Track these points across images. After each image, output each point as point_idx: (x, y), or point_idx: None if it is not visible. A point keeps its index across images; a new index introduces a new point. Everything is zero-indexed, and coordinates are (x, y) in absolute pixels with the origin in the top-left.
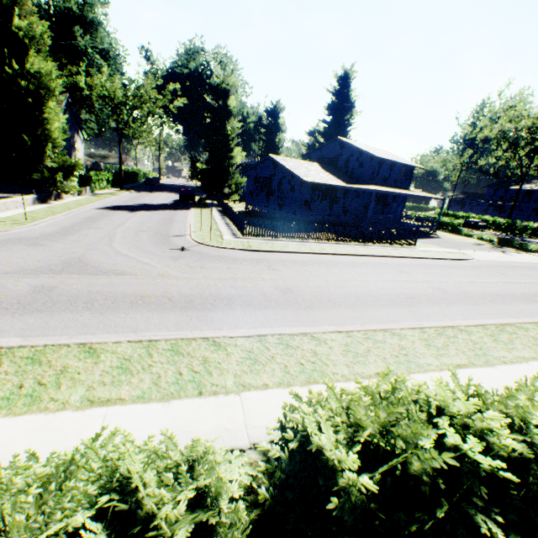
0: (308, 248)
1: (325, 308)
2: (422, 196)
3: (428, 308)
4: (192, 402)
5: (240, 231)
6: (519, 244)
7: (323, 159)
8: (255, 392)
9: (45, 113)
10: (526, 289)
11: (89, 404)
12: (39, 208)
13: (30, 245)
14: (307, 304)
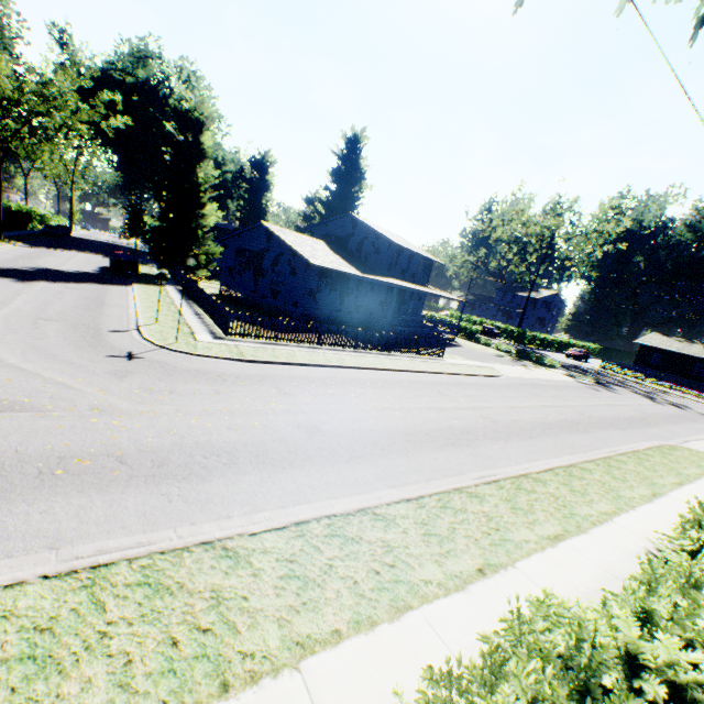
0: (324, 358)
1: (374, 457)
2: (444, 296)
3: (489, 448)
4: None
5: (222, 328)
6: (536, 357)
7: (329, 237)
8: (325, 653)
9: None
10: (564, 415)
11: None
12: None
13: None
14: (348, 453)
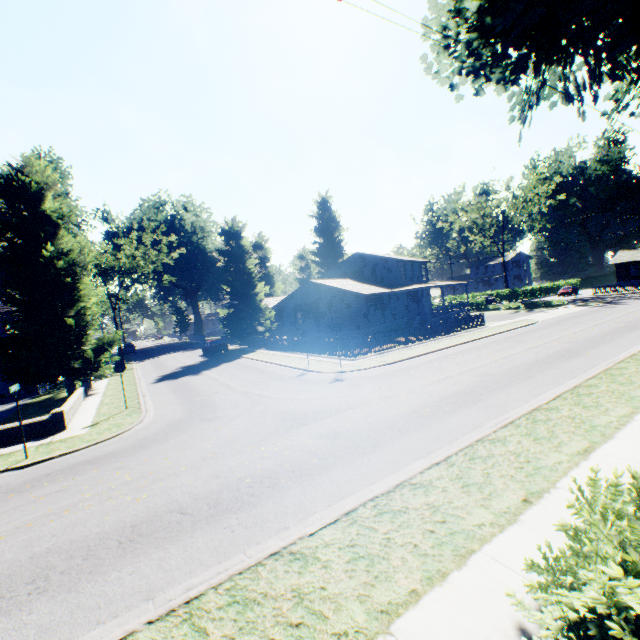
0: (424, 348)
1: (541, 373)
2: (453, 284)
3: (593, 353)
4: (624, 432)
5: (344, 355)
6: (543, 303)
7: (345, 274)
8: (637, 416)
9: (79, 290)
10: (610, 326)
11: (582, 455)
12: (97, 399)
13: (204, 421)
14: (525, 376)
